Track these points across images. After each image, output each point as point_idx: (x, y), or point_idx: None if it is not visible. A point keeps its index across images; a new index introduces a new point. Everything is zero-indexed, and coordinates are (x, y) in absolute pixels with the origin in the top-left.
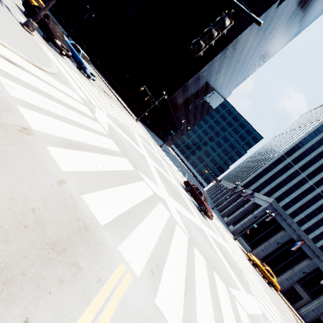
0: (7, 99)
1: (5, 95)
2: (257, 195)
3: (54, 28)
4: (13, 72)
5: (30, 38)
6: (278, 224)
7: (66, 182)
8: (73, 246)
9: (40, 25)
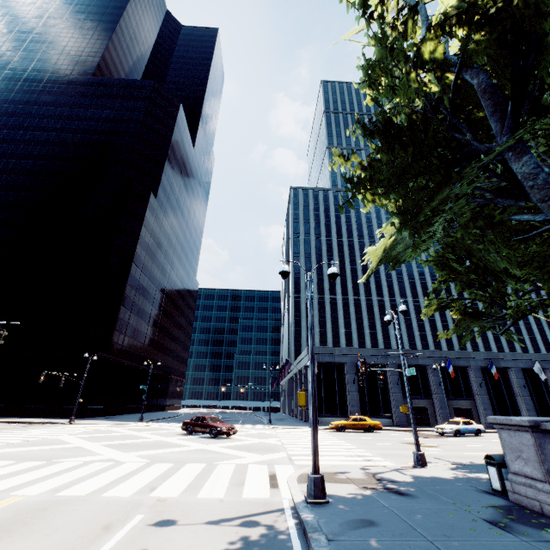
0: None
1: None
2: (300, 357)
3: None
4: None
5: None
6: (336, 363)
7: None
8: None
9: None
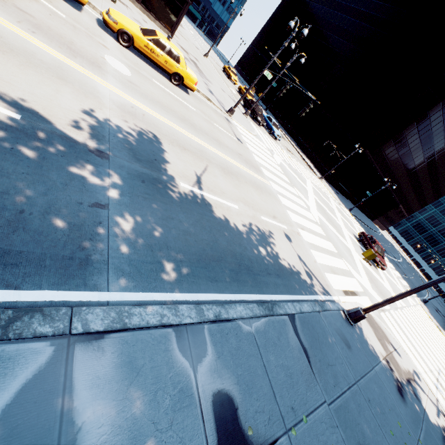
0: (243, 141)
1: (243, 140)
2: None
3: (258, 110)
4: (243, 134)
5: (246, 120)
6: None
7: (257, 162)
8: (257, 170)
9: (250, 111)
